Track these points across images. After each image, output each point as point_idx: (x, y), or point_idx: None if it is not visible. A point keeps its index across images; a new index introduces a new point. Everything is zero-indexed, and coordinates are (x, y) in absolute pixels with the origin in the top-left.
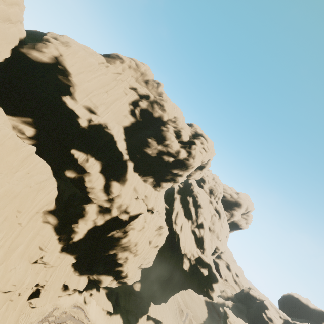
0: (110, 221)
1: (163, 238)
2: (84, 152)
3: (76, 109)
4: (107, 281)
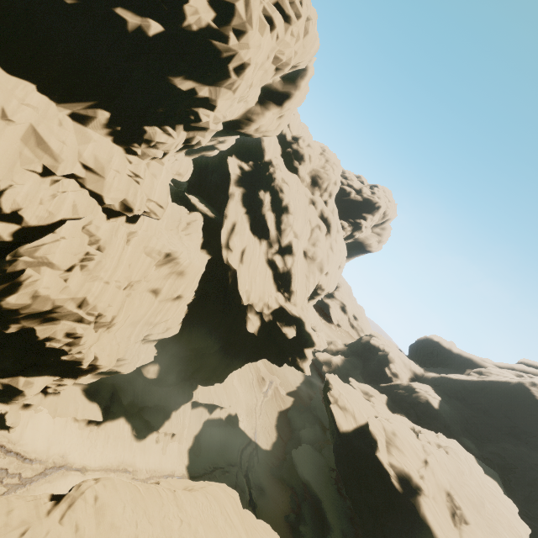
0: None
1: (193, 281)
2: None
3: None
4: (30, 389)
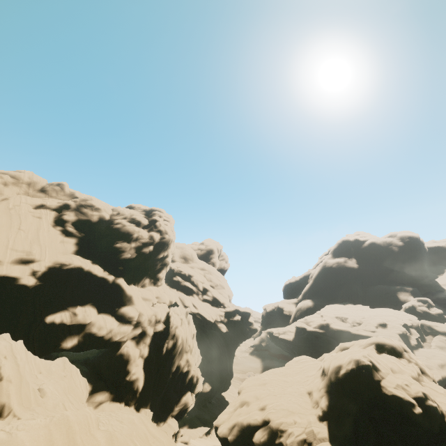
0: (152, 343)
1: (192, 324)
2: (62, 310)
3: (8, 271)
4: (190, 398)
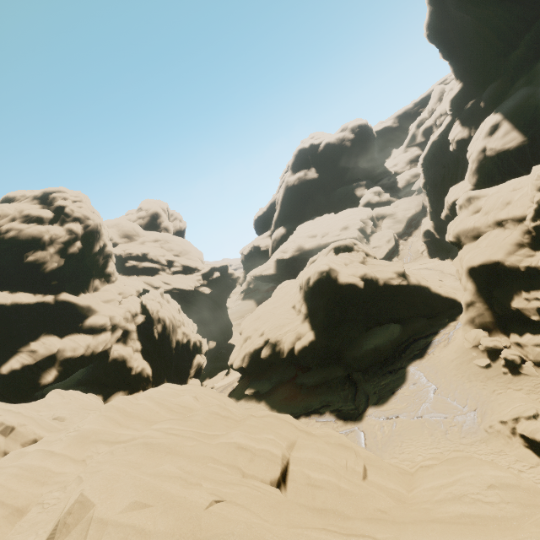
0: (141, 336)
1: (173, 301)
2: (13, 355)
3: None
4: (200, 358)
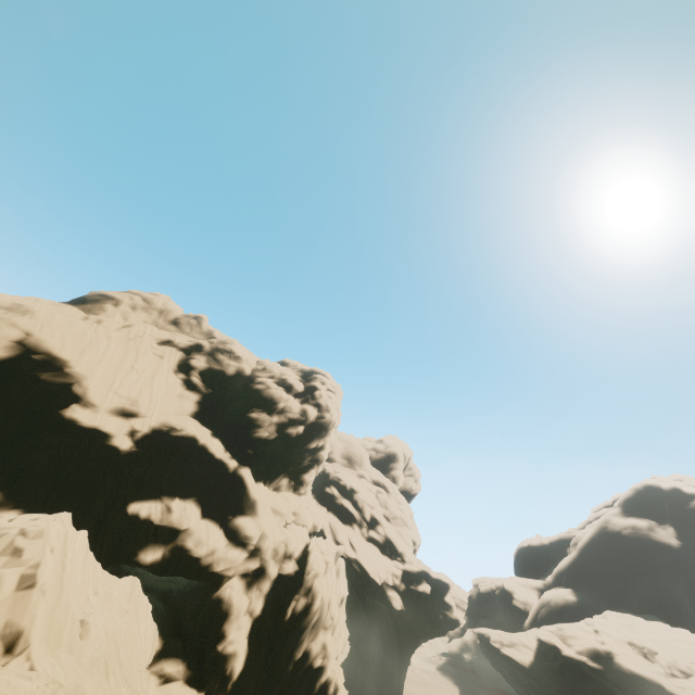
0: (272, 594)
1: (344, 578)
2: (154, 498)
3: (102, 422)
4: None
